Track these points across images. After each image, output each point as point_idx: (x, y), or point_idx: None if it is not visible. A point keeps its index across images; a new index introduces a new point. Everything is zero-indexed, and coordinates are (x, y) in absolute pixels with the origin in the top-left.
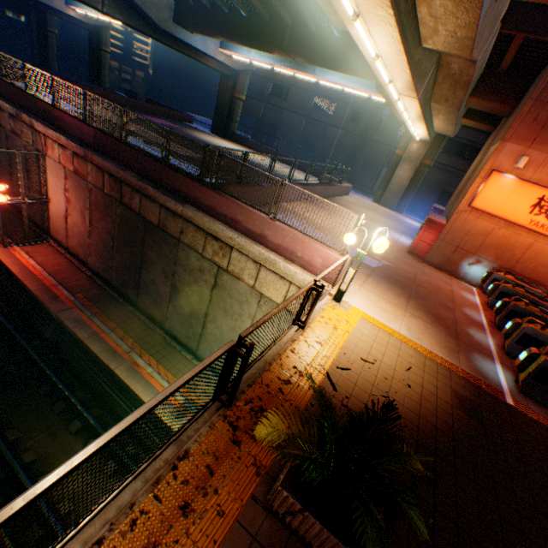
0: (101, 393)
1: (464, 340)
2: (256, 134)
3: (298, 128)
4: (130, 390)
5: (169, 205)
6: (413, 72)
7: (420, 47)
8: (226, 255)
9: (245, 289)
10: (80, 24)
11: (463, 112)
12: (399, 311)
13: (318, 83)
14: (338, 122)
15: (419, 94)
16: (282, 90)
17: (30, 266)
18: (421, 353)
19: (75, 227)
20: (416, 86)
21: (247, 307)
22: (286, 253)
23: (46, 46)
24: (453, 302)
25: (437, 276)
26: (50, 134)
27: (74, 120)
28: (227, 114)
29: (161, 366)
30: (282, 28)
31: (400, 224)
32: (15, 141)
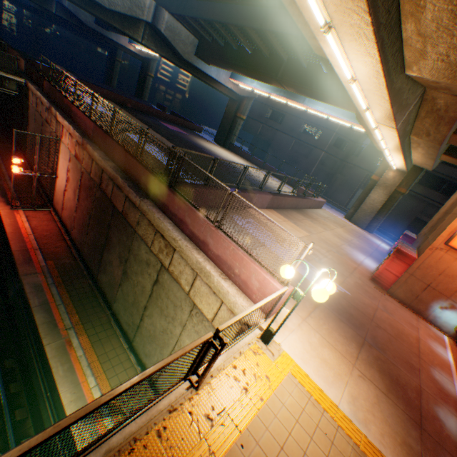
0: (30, 365)
1: (431, 430)
2: (252, 147)
3: (287, 146)
4: (52, 372)
5: (131, 196)
6: (393, 99)
7: (403, 74)
8: (169, 254)
9: (181, 293)
10: (136, 56)
11: (444, 148)
12: (345, 365)
13: (309, 113)
14: (322, 146)
15: (399, 124)
16: (279, 115)
17: (23, 228)
18: (365, 454)
19: (69, 201)
20: (395, 115)
21: (180, 313)
22: (224, 267)
23: (112, 70)
24: (418, 357)
25: (402, 315)
26: (65, 124)
27: (84, 115)
28: (228, 128)
29: (93, 350)
30: (278, 63)
31: (367, 244)
32: (47, 128)
